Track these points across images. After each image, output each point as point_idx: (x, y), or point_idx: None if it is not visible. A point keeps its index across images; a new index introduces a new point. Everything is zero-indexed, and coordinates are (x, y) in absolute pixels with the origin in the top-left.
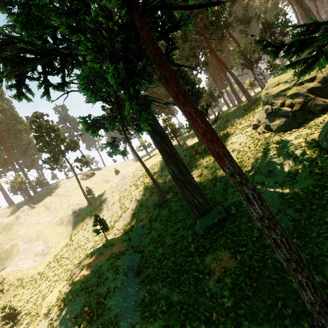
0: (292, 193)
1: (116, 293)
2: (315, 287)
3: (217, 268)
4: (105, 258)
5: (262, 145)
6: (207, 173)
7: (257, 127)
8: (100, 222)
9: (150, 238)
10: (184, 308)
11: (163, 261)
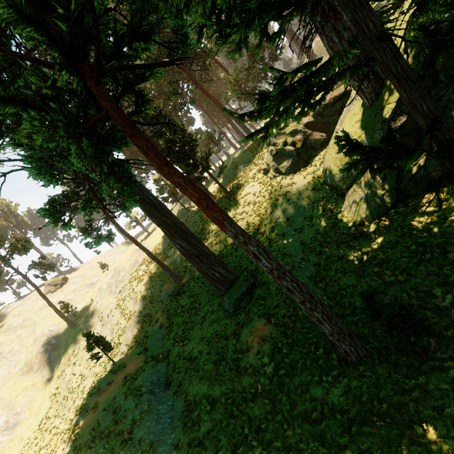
0: (311, 237)
1: (145, 419)
2: (330, 318)
3: (254, 340)
4: (117, 386)
5: (276, 192)
6: (226, 238)
7: (267, 172)
8: (97, 342)
9: (174, 338)
10: (229, 397)
11: (195, 357)
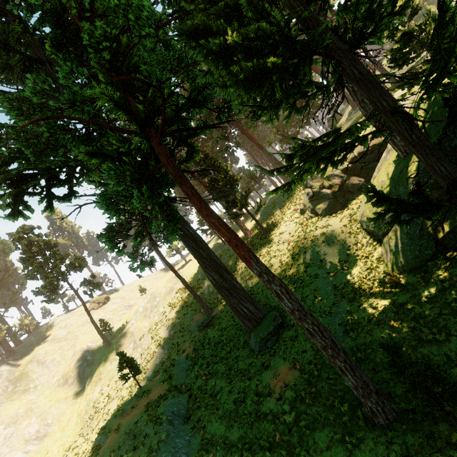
0: (345, 282)
1: (161, 450)
2: (354, 369)
3: (277, 384)
4: (140, 411)
5: (311, 232)
6: None
7: (304, 212)
8: (127, 363)
9: (198, 370)
10: (246, 442)
11: (217, 394)
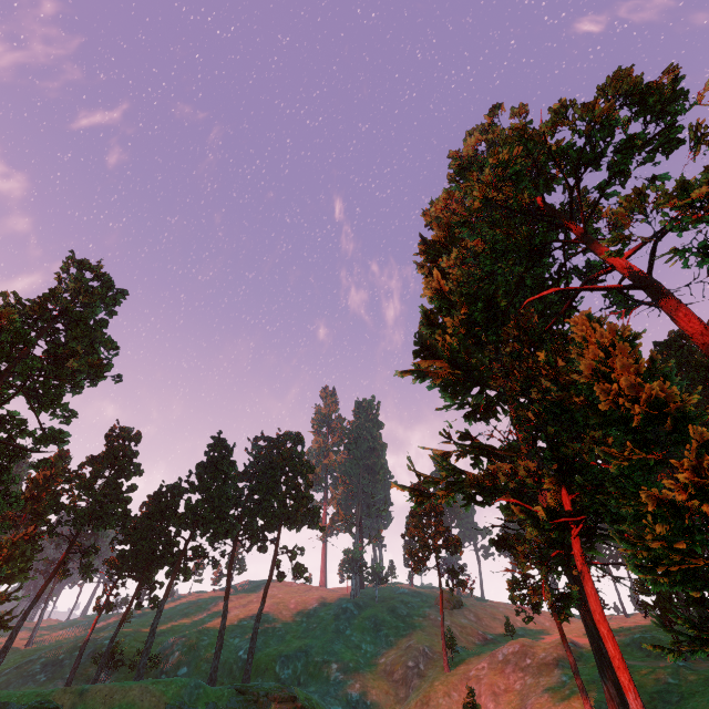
0: None
1: None
2: None
3: None
4: None
5: None
6: None
7: None
8: (472, 707)
9: None
10: None
11: None
